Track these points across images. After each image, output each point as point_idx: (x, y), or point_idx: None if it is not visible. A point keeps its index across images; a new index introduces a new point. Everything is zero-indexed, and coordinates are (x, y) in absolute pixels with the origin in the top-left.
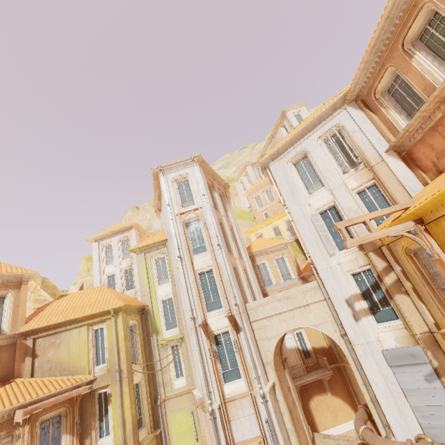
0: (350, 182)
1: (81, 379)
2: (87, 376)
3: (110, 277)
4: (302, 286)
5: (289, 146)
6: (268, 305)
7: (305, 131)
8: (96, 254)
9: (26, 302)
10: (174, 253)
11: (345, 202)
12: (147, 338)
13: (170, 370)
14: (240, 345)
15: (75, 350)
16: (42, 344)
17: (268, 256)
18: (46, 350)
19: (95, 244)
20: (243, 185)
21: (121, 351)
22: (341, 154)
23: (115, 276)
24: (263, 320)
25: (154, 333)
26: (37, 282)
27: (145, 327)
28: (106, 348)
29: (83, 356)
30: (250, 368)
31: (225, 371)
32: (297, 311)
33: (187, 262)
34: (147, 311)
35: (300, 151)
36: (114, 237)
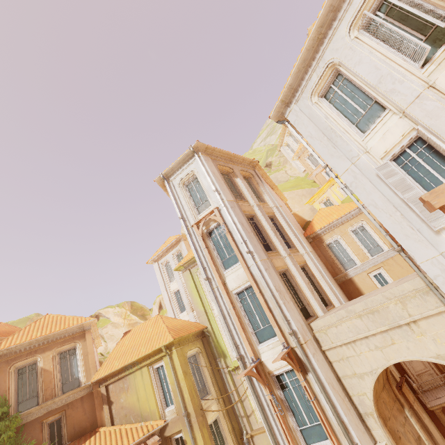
0: (443, 76)
1: (152, 427)
2: (158, 422)
3: (177, 294)
4: (395, 289)
5: (305, 71)
6: (344, 325)
7: (322, 31)
8: (159, 274)
9: (92, 350)
10: (202, 274)
11: (441, 122)
12: (215, 363)
13: (249, 398)
14: (313, 393)
15: (142, 393)
16: (113, 390)
17: (338, 230)
18: (118, 395)
19: (155, 265)
20: (289, 148)
21: (184, 391)
22: (406, 31)
23: (180, 292)
24: (342, 347)
25: (221, 357)
26: (126, 308)
27: (210, 352)
28: (170, 388)
29: (151, 399)
30: (338, 429)
31: (303, 428)
32: (396, 332)
33: (218, 283)
34: (206, 334)
35: (324, 69)
36: (168, 253)
